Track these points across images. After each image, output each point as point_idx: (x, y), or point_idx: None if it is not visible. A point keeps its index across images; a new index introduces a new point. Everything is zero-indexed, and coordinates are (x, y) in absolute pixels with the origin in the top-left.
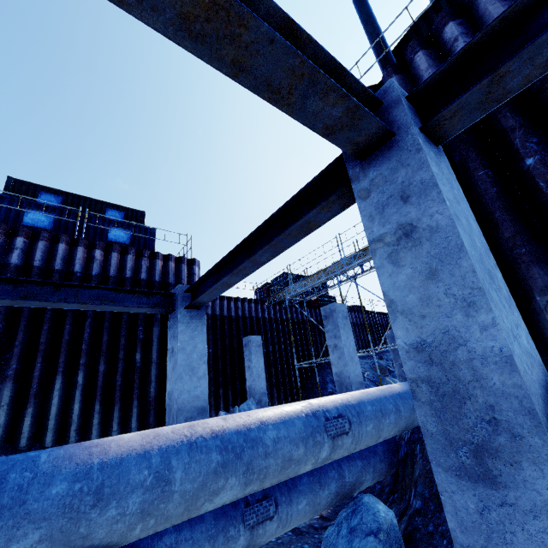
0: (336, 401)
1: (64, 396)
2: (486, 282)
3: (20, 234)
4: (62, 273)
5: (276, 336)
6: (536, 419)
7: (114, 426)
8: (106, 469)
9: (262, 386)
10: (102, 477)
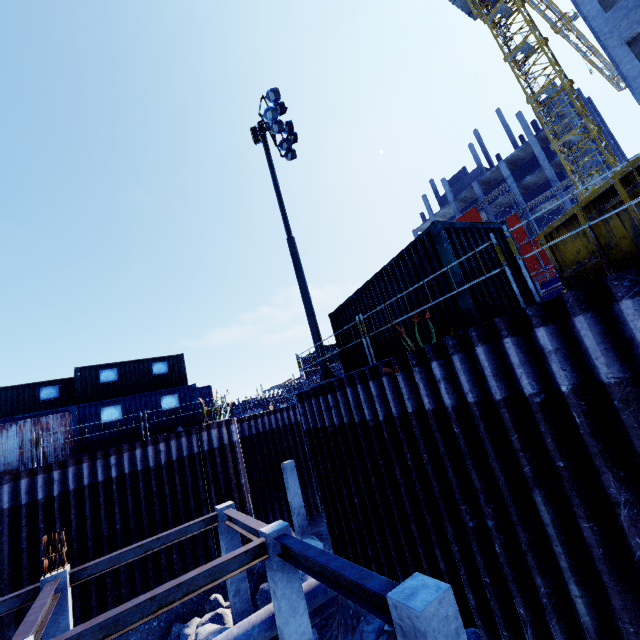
0: None
1: (166, 552)
2: (289, 617)
3: (111, 454)
4: (144, 470)
5: None
6: None
7: (200, 562)
8: None
9: (299, 501)
10: None
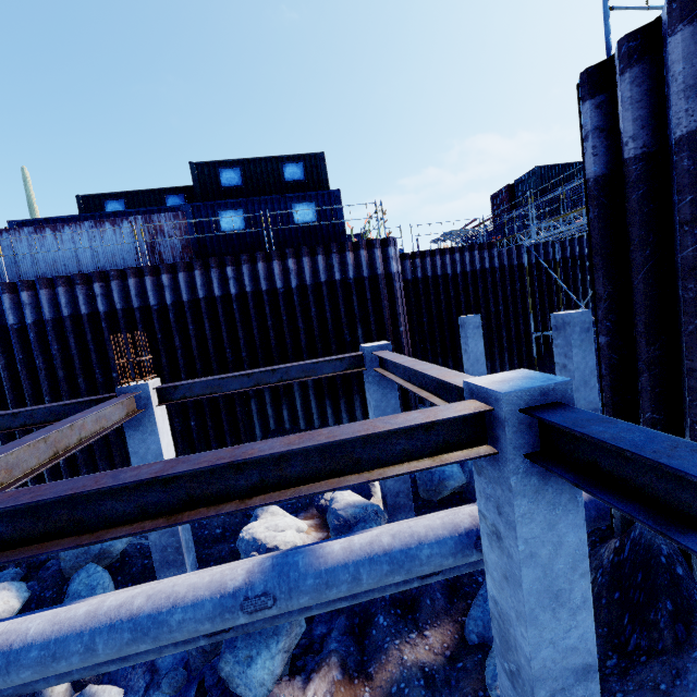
0: None
1: (302, 394)
2: (539, 608)
3: (227, 264)
4: (269, 292)
5: (510, 290)
6: (532, 692)
7: (343, 415)
8: (328, 573)
9: (481, 371)
10: (327, 577)
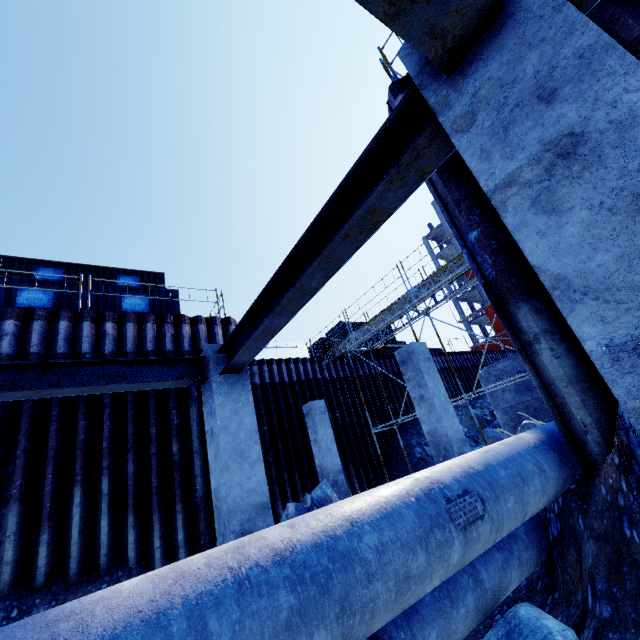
0: (453, 470)
1: (87, 512)
2: None
3: (9, 316)
4: (68, 357)
5: (342, 399)
6: None
7: (155, 542)
8: None
9: (335, 462)
10: None
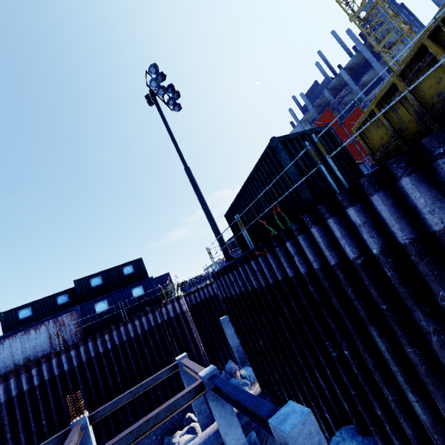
0: None
1: (153, 390)
2: (227, 430)
3: (105, 333)
4: (128, 340)
5: None
6: None
7: (177, 393)
8: None
9: (236, 342)
10: None
